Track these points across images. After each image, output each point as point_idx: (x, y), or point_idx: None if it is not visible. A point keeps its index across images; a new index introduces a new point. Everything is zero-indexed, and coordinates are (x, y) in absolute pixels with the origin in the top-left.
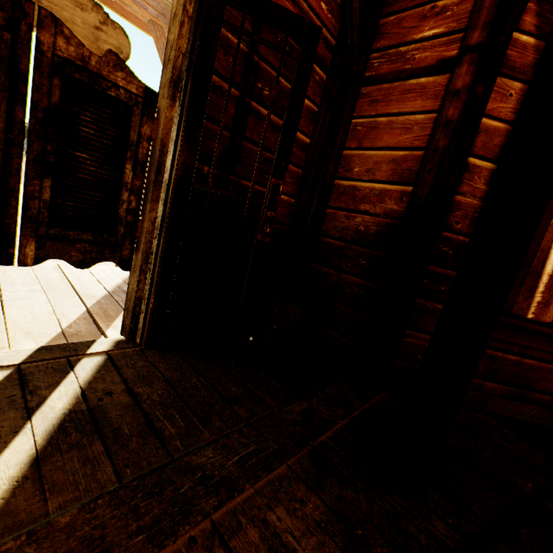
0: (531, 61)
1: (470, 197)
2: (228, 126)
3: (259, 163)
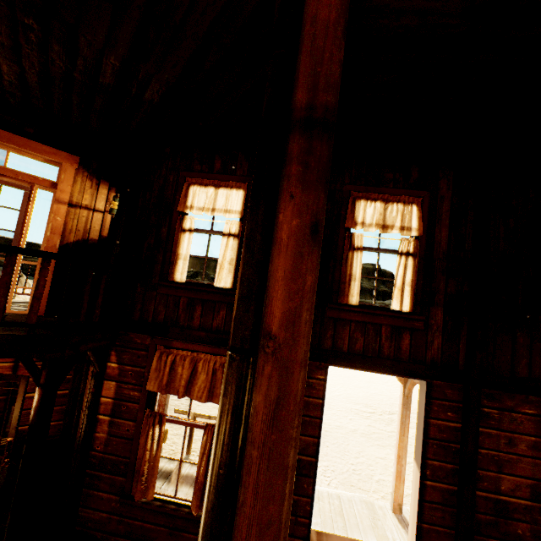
0: (118, 373)
1: (102, 433)
2: (2, 411)
3: (3, 432)
